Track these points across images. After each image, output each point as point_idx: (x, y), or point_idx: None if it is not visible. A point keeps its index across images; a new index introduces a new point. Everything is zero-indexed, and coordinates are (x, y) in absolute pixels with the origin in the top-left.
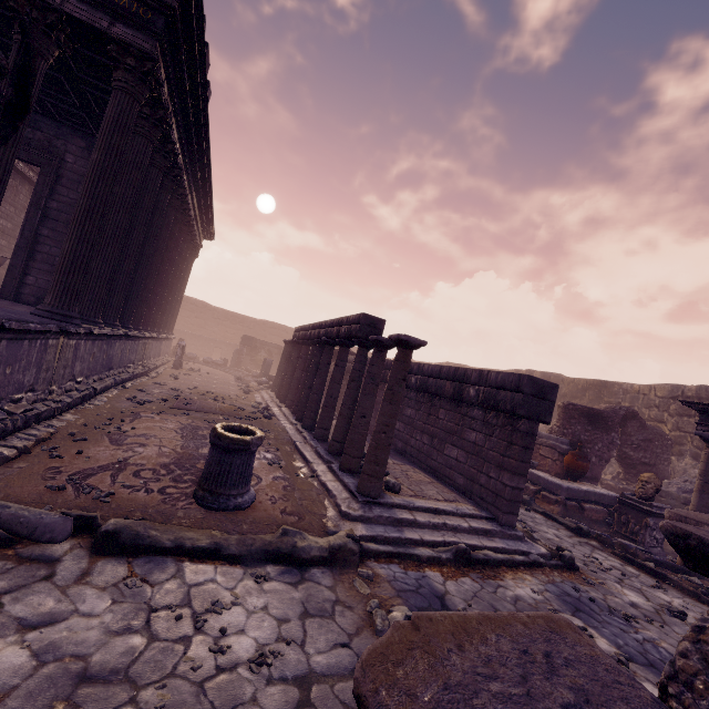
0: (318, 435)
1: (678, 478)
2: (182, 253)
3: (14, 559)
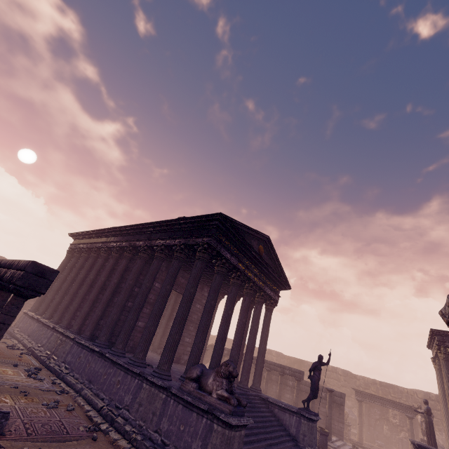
0: None
1: None
2: None
3: None
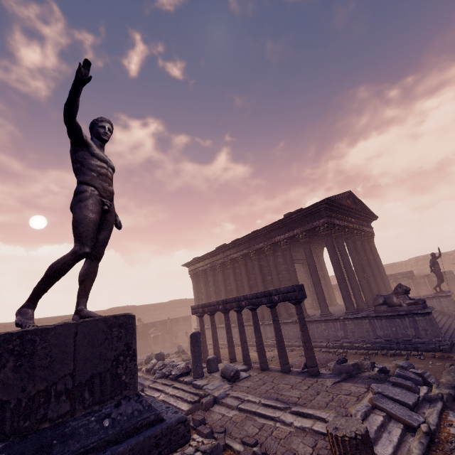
0: None
1: None
2: None
3: None
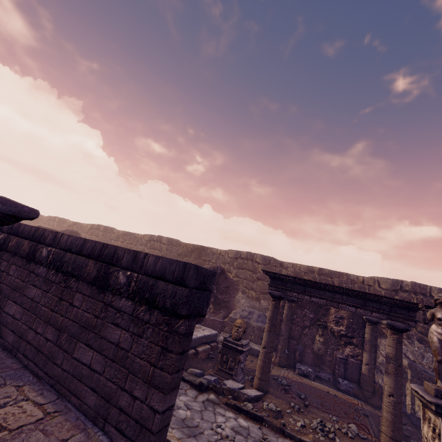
0: None
1: (240, 308)
2: None
3: None
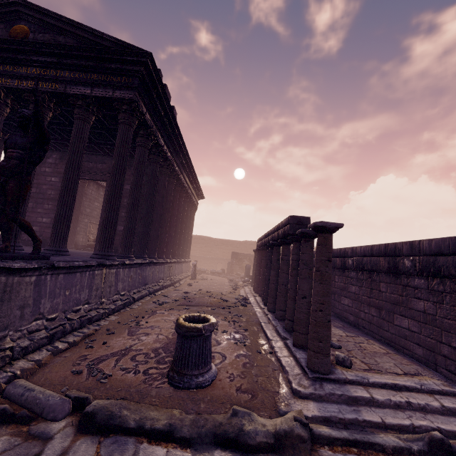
0: (278, 316)
1: None
2: (185, 209)
3: (24, 436)
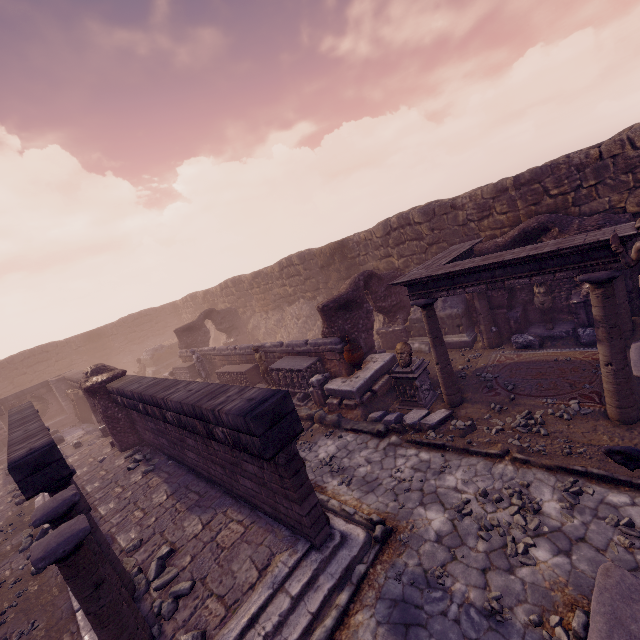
0: None
1: None
2: None
3: None
